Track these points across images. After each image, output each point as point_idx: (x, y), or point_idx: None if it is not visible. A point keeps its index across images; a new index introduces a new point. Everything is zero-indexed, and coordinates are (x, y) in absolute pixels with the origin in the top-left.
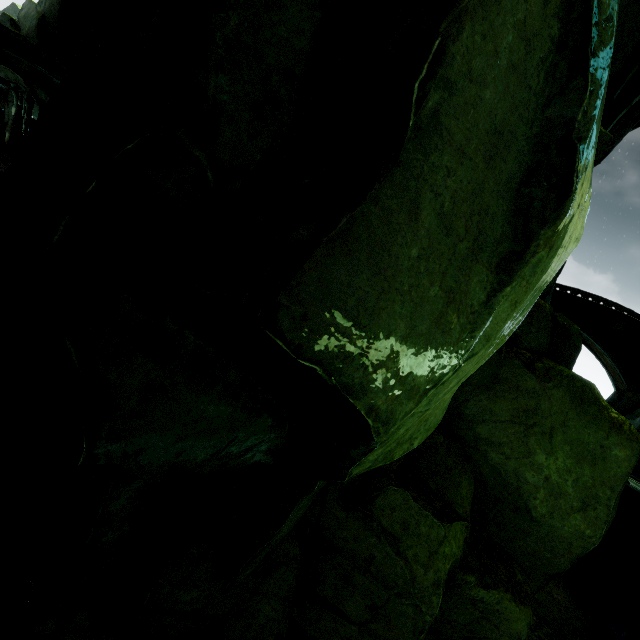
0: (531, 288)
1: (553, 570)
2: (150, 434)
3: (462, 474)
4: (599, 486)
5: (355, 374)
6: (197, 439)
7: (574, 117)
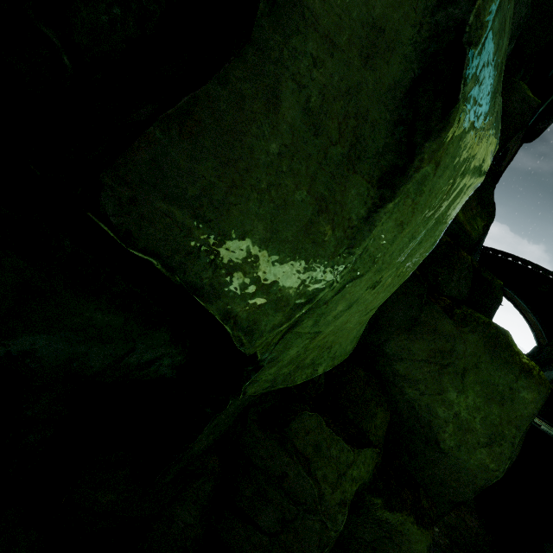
0: (419, 210)
1: (458, 498)
2: (34, 337)
3: (378, 406)
4: (506, 424)
5: (203, 274)
6: (89, 347)
7: (465, 20)
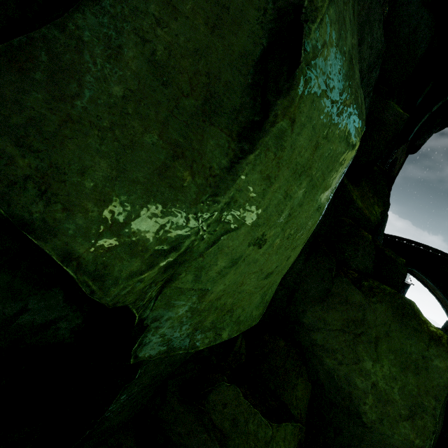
0: (285, 165)
1: None
2: None
3: (298, 376)
4: (424, 395)
5: (32, 207)
6: None
7: (301, 4)
